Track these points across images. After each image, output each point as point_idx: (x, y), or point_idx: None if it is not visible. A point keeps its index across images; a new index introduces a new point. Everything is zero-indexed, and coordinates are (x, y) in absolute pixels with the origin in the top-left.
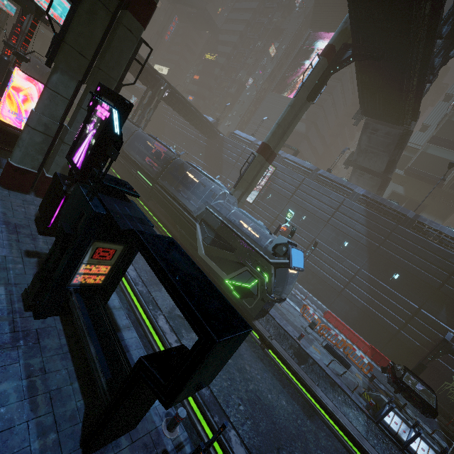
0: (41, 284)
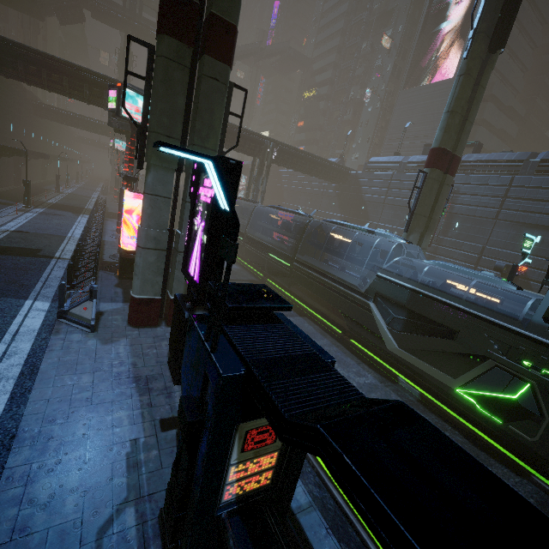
0: (176, 513)
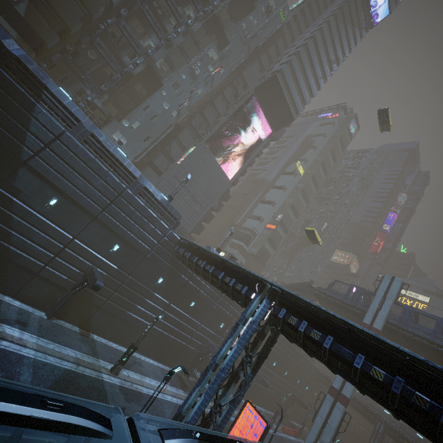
0: None
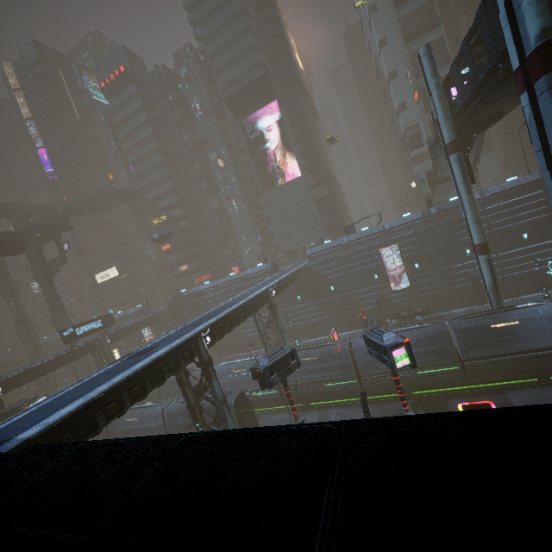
0: None
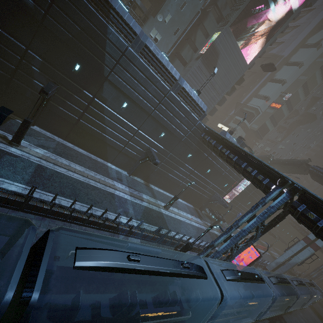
0: None
